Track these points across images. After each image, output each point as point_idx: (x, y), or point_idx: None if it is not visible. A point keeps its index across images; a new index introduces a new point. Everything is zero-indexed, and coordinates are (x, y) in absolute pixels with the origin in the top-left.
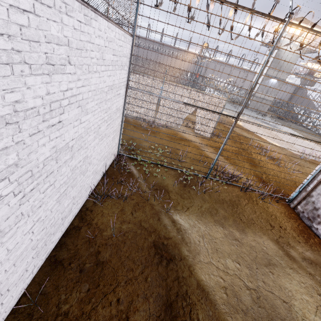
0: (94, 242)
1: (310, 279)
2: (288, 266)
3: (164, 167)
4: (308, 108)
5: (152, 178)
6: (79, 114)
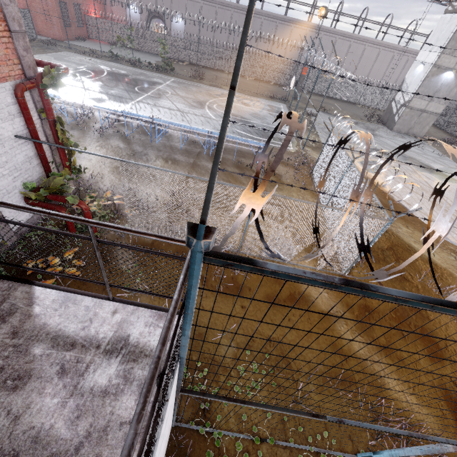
0: None
1: None
2: None
3: (268, 444)
4: None
5: None
6: None
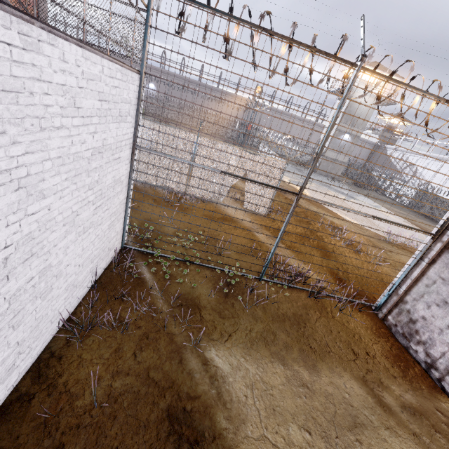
0: (55, 424)
1: (416, 444)
2: (383, 425)
3: (195, 266)
4: (390, 173)
5: (176, 285)
6: (23, 200)
